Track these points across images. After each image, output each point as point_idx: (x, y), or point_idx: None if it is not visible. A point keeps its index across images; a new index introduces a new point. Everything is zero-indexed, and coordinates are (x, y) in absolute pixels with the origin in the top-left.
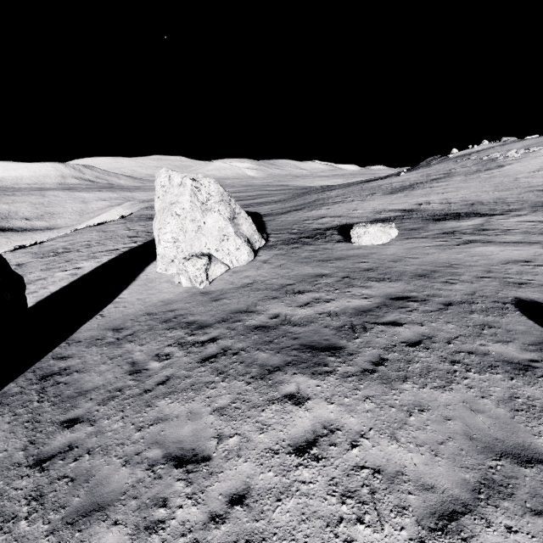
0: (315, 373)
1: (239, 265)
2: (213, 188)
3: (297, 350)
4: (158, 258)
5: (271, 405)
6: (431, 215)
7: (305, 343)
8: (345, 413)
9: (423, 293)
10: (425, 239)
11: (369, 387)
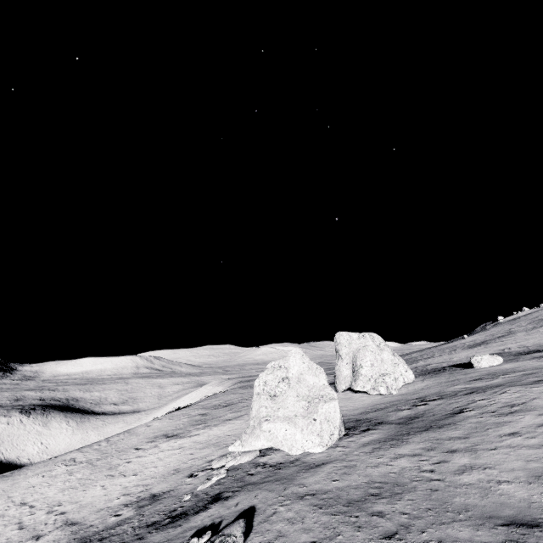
0: (513, 386)
1: (408, 382)
2: (380, 338)
3: (496, 387)
4: (360, 378)
5: (503, 393)
6: (517, 353)
7: (497, 386)
8: (537, 388)
9: None
10: (524, 360)
11: (541, 384)
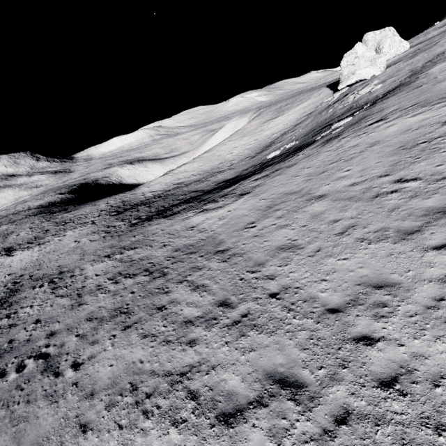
0: None
1: (405, 50)
2: (393, 29)
3: None
4: (381, 55)
5: None
6: None
7: None
8: None
9: None
10: None
11: None
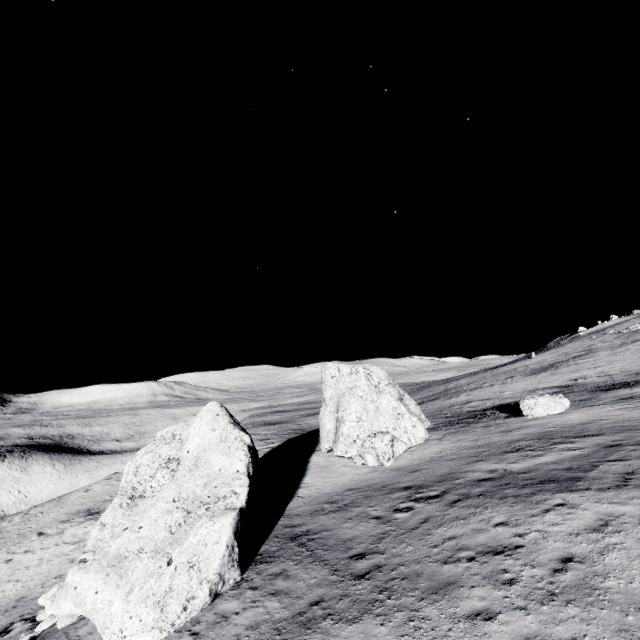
0: (572, 491)
1: (416, 443)
2: (381, 374)
3: (540, 484)
4: (340, 439)
5: (549, 512)
6: (595, 387)
7: (542, 479)
8: (620, 506)
9: (634, 440)
10: (604, 405)
11: (629, 493)
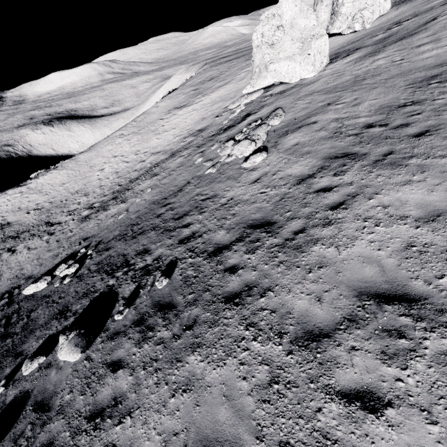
0: None
1: (383, 14)
2: None
3: None
4: (339, 19)
5: None
6: None
7: None
8: None
9: None
10: None
11: None
